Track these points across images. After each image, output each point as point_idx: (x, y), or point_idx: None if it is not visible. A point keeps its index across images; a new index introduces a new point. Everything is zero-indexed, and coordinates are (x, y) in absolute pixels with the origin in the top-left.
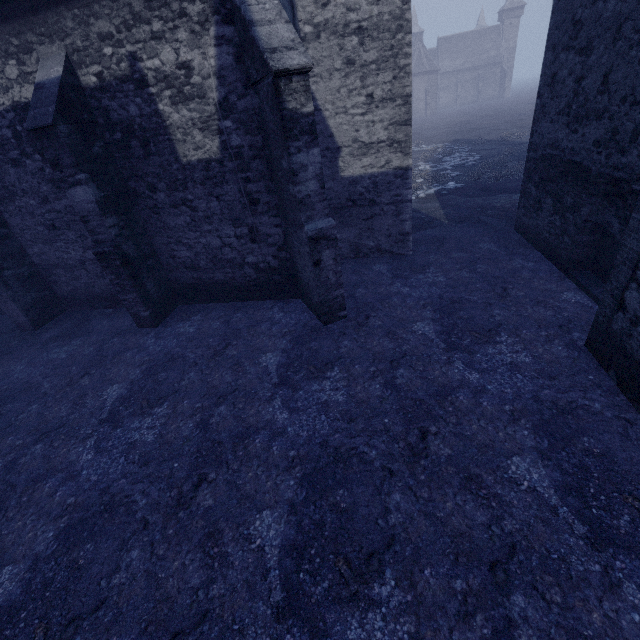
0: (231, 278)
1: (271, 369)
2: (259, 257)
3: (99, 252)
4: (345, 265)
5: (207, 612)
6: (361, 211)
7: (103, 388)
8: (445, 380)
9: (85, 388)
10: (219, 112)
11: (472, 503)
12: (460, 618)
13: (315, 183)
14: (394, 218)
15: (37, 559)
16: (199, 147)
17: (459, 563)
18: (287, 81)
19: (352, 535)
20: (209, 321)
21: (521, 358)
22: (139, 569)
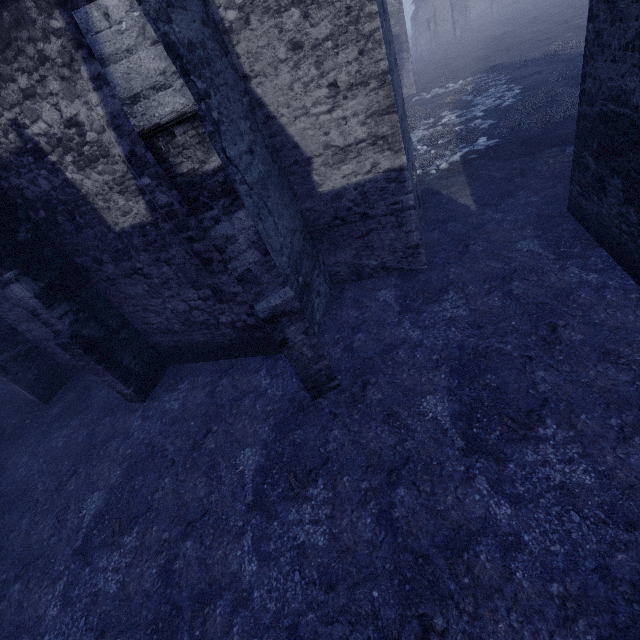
0: (211, 338)
1: (247, 477)
2: (232, 316)
3: (59, 344)
4: (345, 293)
5: None
6: (353, 228)
7: (84, 497)
8: (460, 516)
9: (70, 496)
10: (131, 169)
11: None
12: None
13: (253, 252)
14: (396, 230)
15: None
16: (126, 212)
17: None
18: (168, 137)
19: None
20: (194, 392)
21: (578, 476)
22: None
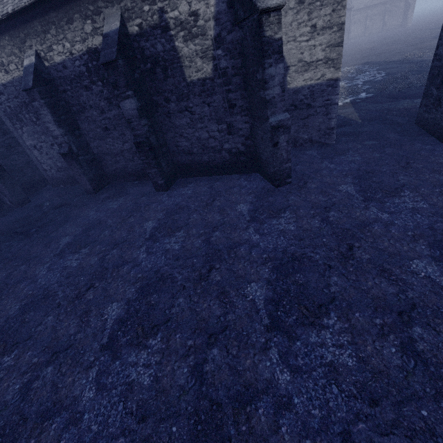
0: (213, 159)
1: (244, 212)
2: (232, 145)
3: (137, 142)
4: None
5: (227, 326)
6: (300, 113)
7: (143, 223)
8: (364, 218)
9: (132, 223)
10: (214, 44)
11: (385, 283)
12: (379, 336)
13: (278, 88)
14: (324, 117)
15: (129, 300)
16: (199, 70)
17: (377, 311)
18: (267, 16)
19: (308, 296)
20: (199, 187)
21: (420, 205)
22: (185, 306)
